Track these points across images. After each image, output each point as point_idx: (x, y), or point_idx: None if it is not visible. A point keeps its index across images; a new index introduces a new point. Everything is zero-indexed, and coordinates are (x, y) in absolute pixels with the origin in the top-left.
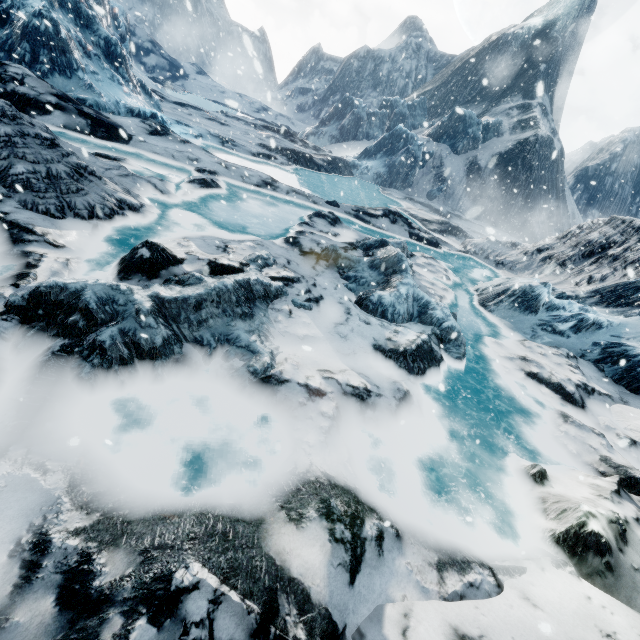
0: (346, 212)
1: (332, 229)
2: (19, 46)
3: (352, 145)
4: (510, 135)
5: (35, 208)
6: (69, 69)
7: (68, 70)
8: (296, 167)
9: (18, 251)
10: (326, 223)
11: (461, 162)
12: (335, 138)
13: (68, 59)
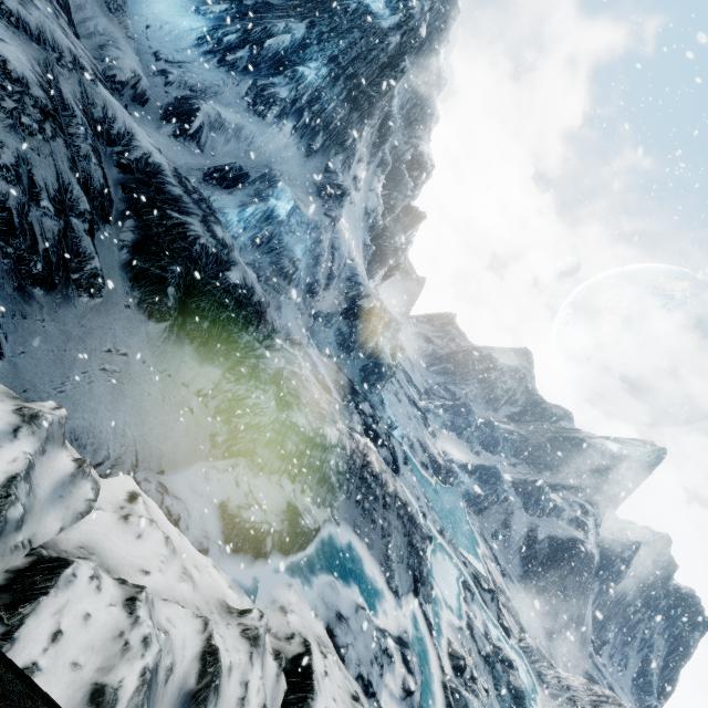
0: (470, 574)
1: (473, 606)
2: (372, 375)
3: (455, 441)
4: (567, 524)
5: (424, 598)
6: (381, 390)
7: (380, 390)
8: (434, 477)
9: (433, 641)
10: (470, 598)
11: (526, 522)
12: (446, 426)
13: (384, 385)
